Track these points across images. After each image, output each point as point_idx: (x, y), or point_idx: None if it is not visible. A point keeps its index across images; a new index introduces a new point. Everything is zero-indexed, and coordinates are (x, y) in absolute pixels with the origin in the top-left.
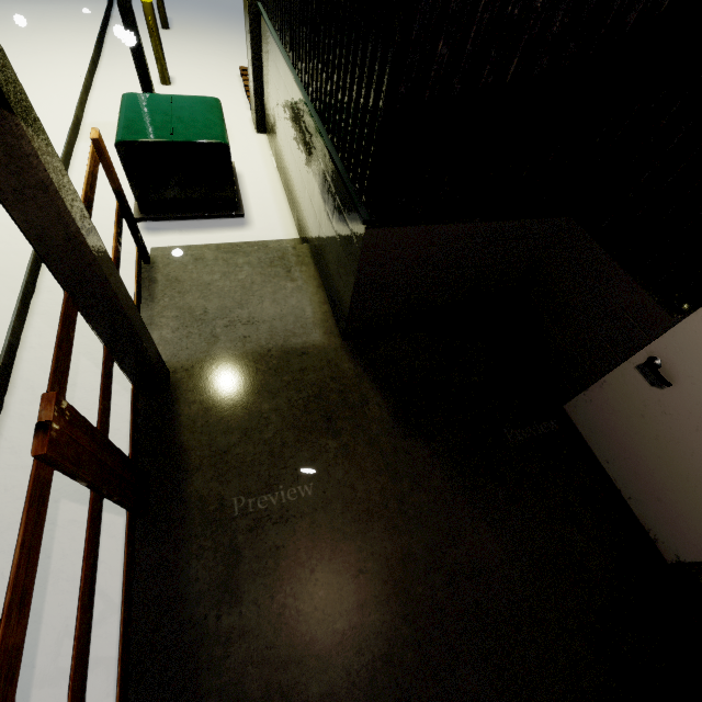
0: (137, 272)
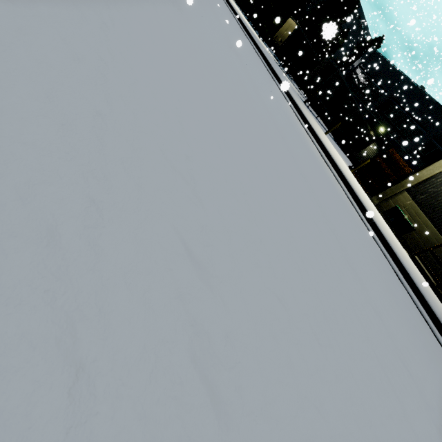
0: (423, 260)
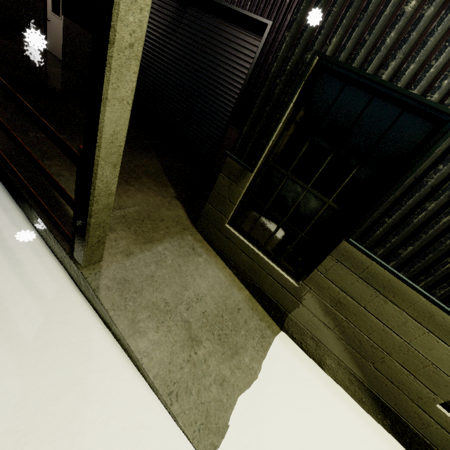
0: None
